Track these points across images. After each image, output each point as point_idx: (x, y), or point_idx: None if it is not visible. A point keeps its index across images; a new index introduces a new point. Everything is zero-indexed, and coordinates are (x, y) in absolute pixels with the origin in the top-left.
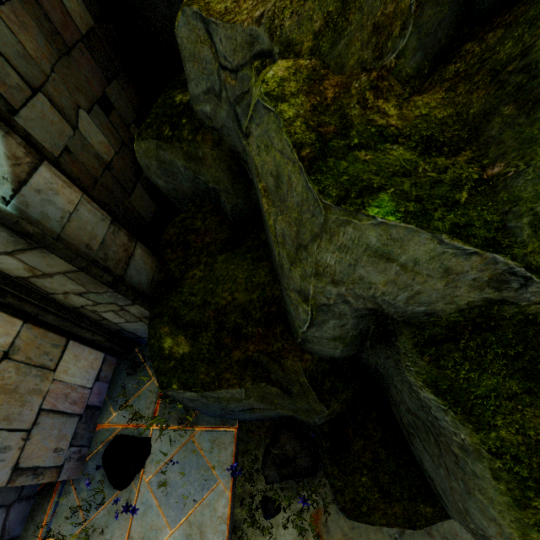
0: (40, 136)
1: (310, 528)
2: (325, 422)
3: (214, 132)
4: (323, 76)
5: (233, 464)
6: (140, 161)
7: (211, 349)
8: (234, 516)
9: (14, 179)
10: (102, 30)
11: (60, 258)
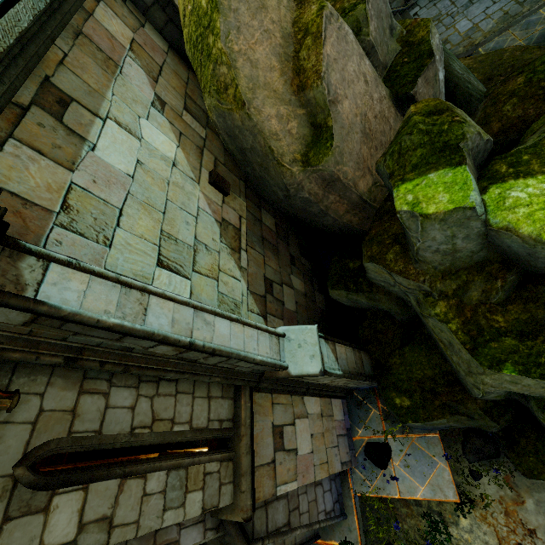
0: (290, 305)
1: (504, 484)
2: (498, 430)
3: (385, 288)
4: (463, 307)
5: (444, 454)
6: (333, 296)
7: (421, 401)
8: (455, 480)
9: (336, 359)
10: (276, 218)
11: (351, 379)
